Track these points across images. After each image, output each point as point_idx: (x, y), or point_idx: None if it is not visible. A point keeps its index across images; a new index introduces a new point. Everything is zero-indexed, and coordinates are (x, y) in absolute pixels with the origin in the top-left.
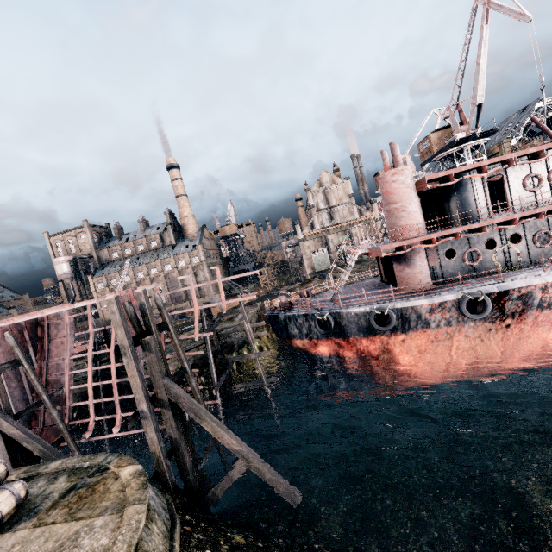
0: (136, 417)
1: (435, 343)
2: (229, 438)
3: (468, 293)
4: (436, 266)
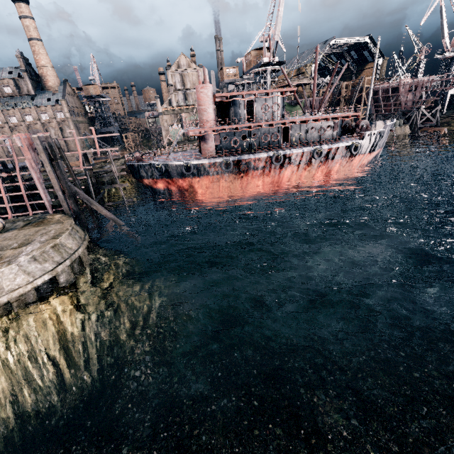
0: (57, 198)
1: (213, 183)
2: (106, 212)
3: (224, 159)
4: (218, 145)
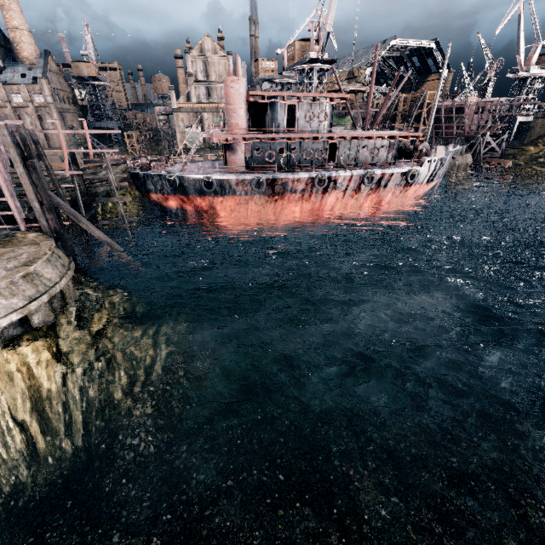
0: (32, 210)
1: (240, 206)
2: (99, 233)
3: (256, 176)
4: (249, 157)
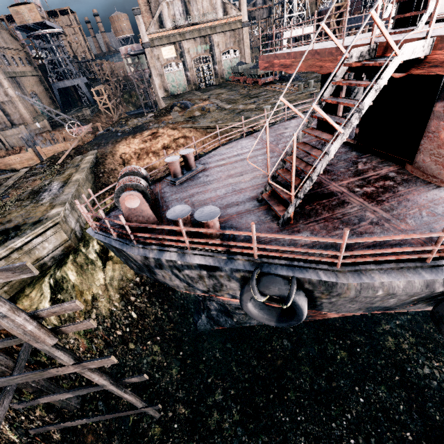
0: None
1: None
2: None
3: None
4: None
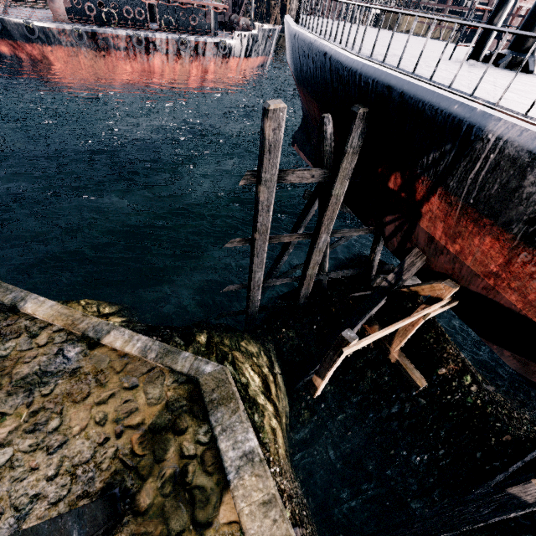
0: None
1: (71, 58)
2: None
3: (75, 28)
4: (70, 8)
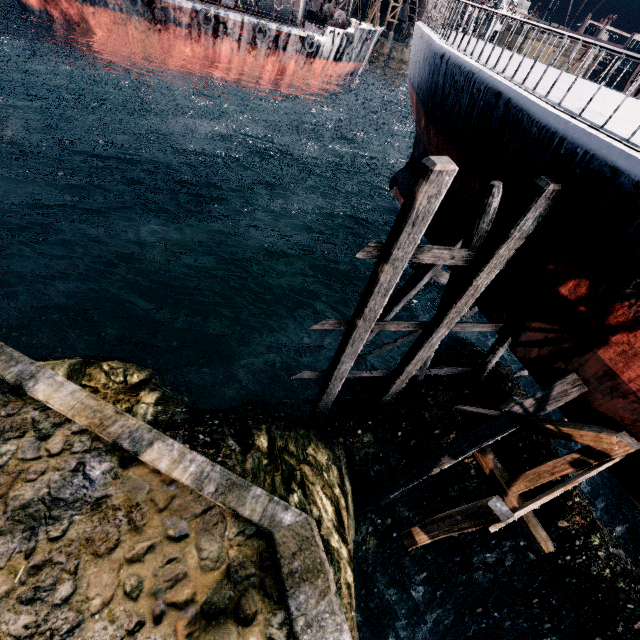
0: None
1: (117, 26)
2: None
3: None
4: None
